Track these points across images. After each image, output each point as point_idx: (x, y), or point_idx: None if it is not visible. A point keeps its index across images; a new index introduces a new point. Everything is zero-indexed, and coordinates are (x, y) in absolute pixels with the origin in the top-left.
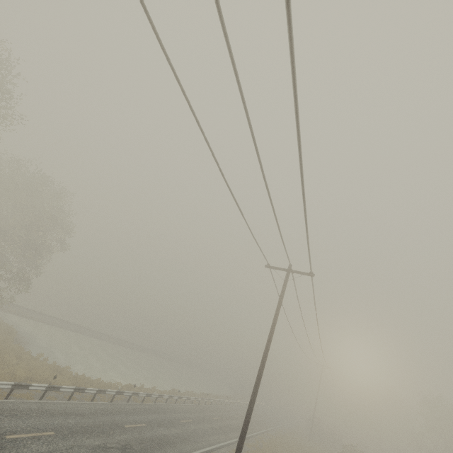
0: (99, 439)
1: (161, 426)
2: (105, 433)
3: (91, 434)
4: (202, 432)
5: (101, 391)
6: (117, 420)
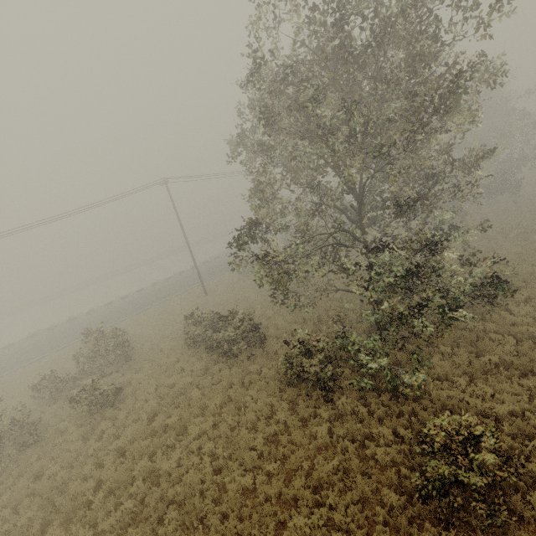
0: None
1: None
2: None
3: None
4: None
5: None
6: None
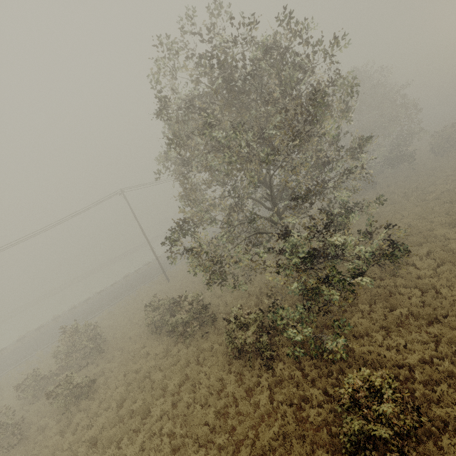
0: None
1: None
2: None
3: None
4: None
5: None
6: None
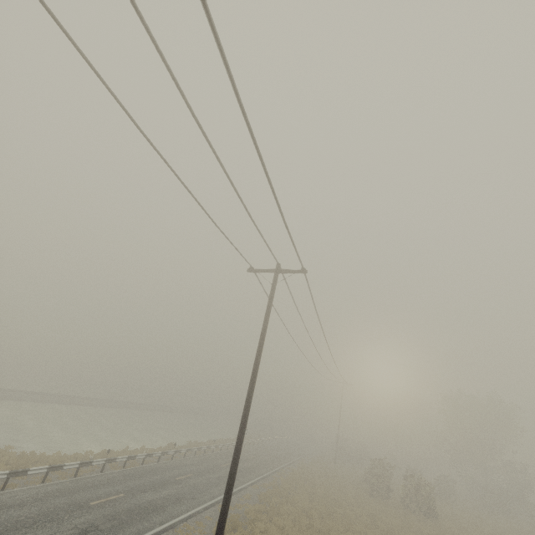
0: (44, 531)
1: (147, 491)
2: (55, 520)
3: (31, 527)
4: (205, 484)
5: (55, 468)
6: (78, 499)
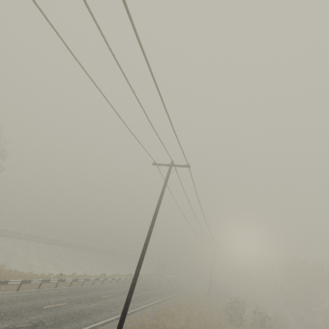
0: (9, 322)
1: (81, 303)
2: (18, 316)
3: (2, 318)
4: (120, 302)
5: (26, 282)
6: (36, 303)
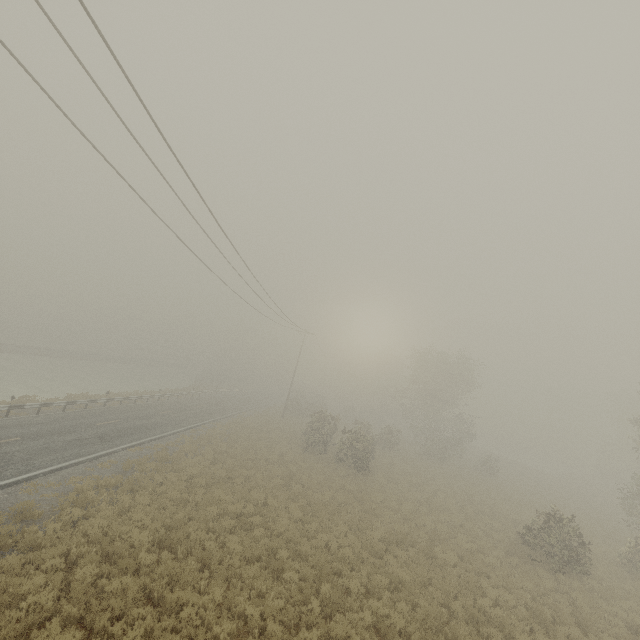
0: None
1: None
2: None
3: None
4: (31, 452)
5: None
6: None
